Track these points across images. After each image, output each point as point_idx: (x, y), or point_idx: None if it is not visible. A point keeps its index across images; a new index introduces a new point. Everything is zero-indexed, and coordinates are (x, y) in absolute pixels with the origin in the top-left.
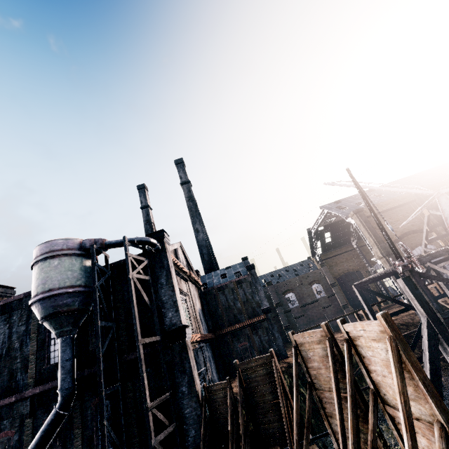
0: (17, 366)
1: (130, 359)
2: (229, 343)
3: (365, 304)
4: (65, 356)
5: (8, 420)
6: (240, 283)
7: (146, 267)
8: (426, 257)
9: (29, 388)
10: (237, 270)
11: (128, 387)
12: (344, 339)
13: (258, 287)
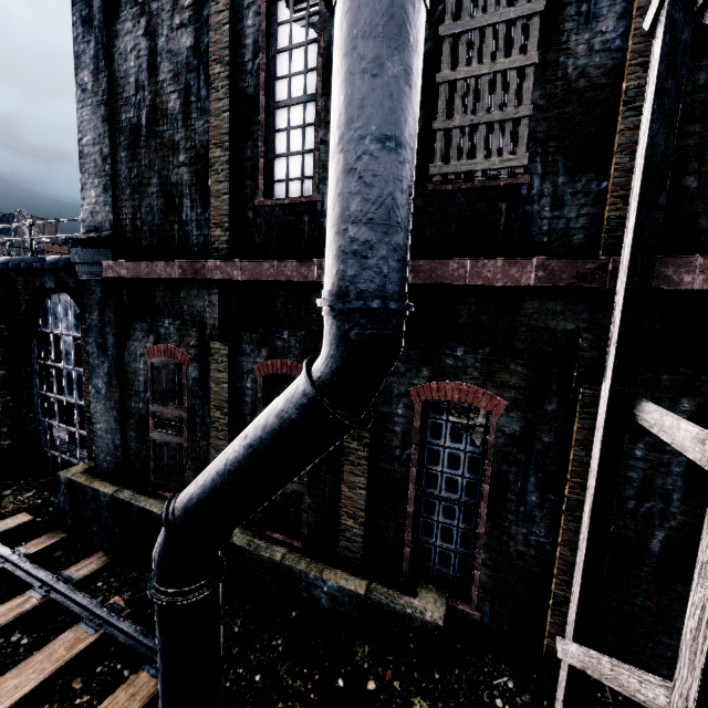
0: (179, 176)
1: (668, 288)
2: None
3: None
4: (374, 106)
5: (173, 322)
6: None
7: None
8: None
9: (215, 256)
10: None
11: (597, 406)
12: None
13: None
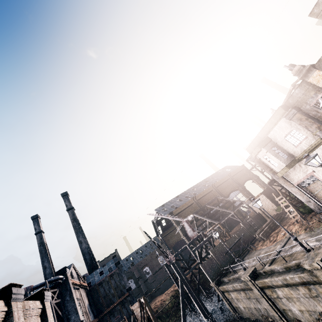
0: None
1: None
2: (108, 320)
3: (169, 273)
4: None
5: None
6: (112, 276)
7: (58, 294)
8: (179, 251)
9: None
10: (110, 266)
11: None
12: (170, 291)
13: (123, 275)
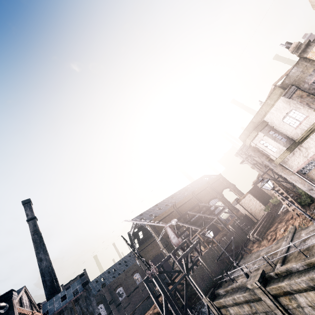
0: None
1: None
2: None
3: (150, 290)
4: None
5: None
6: (78, 300)
7: None
8: (163, 262)
9: None
10: (75, 288)
11: None
12: None
13: (91, 299)
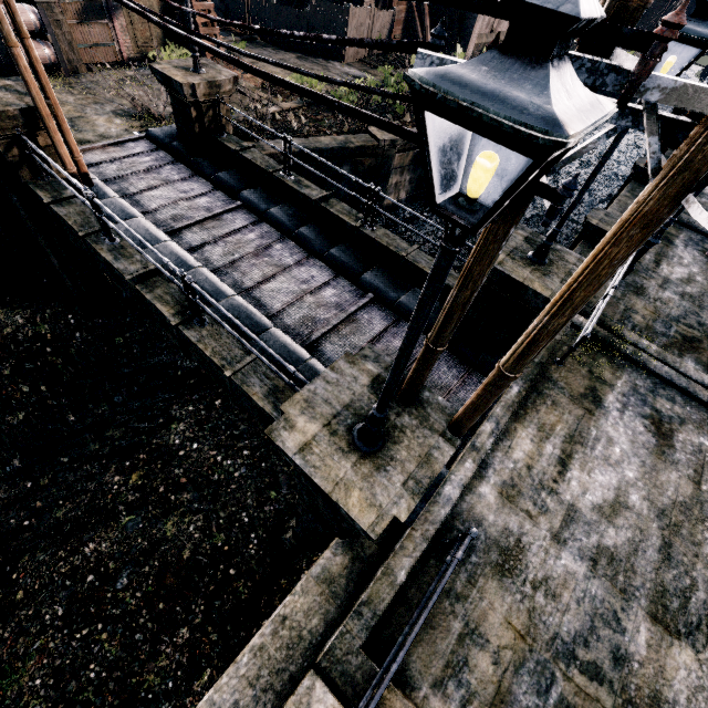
0: None
1: None
2: None
3: None
4: None
5: None
6: None
7: None
8: None
9: None
10: None
11: None
12: None
13: None
